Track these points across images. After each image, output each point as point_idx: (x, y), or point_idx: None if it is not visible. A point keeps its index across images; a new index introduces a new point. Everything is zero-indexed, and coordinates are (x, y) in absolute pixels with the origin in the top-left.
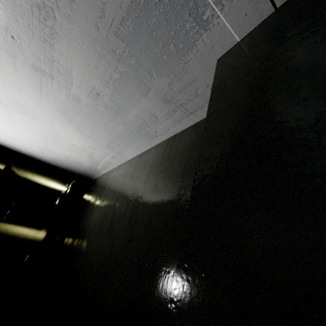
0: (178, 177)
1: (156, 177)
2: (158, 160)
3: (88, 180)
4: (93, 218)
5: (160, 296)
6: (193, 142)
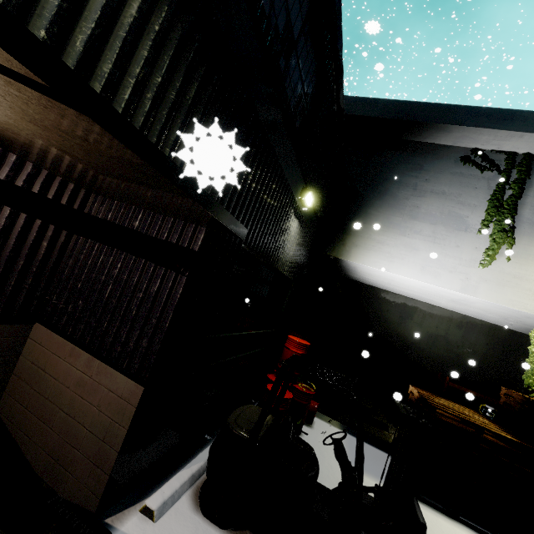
0: (500, 347)
1: (485, 340)
2: (485, 331)
3: (345, 276)
4: (412, 333)
5: (497, 376)
6: (508, 337)
